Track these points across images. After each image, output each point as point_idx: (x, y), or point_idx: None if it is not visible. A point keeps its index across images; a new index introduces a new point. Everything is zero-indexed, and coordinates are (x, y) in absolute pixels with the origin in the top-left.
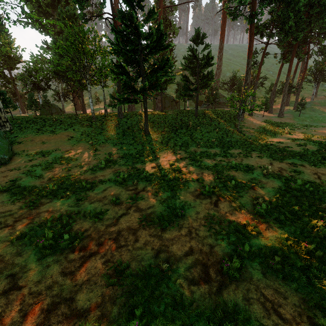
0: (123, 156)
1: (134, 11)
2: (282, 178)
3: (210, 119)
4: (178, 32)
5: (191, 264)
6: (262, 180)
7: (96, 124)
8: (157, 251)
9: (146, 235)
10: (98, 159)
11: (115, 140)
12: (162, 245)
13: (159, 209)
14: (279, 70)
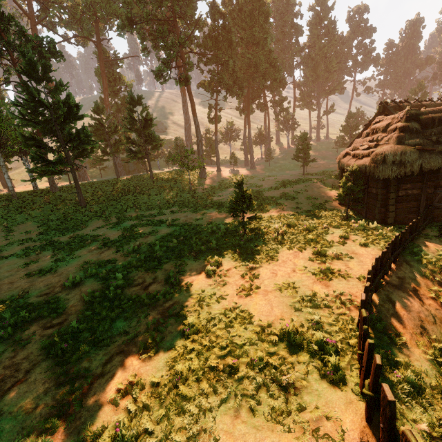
0: (44, 232)
1: (39, 84)
2: (179, 225)
3: (166, 181)
4: (132, 86)
5: (46, 289)
6: (161, 230)
7: (17, 203)
8: (24, 289)
9: (22, 283)
10: (10, 240)
11: (40, 217)
12: (31, 285)
13: (47, 266)
14: (244, 122)
